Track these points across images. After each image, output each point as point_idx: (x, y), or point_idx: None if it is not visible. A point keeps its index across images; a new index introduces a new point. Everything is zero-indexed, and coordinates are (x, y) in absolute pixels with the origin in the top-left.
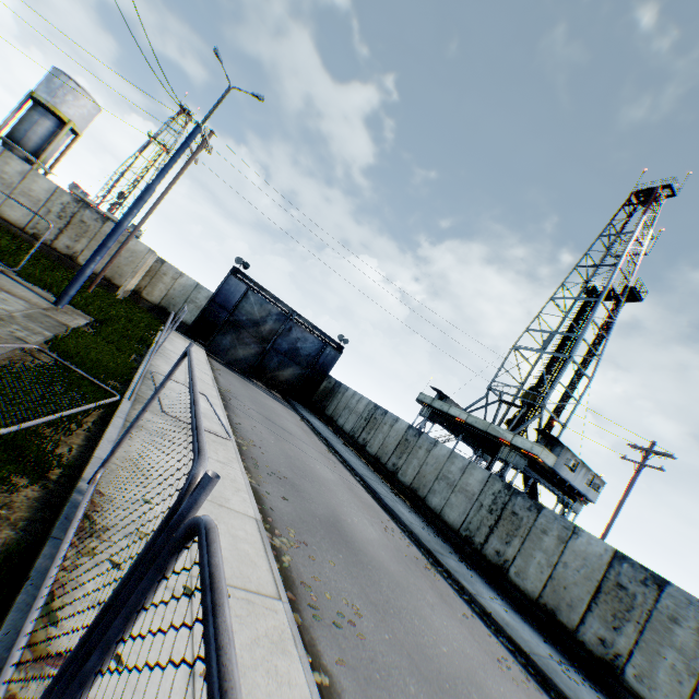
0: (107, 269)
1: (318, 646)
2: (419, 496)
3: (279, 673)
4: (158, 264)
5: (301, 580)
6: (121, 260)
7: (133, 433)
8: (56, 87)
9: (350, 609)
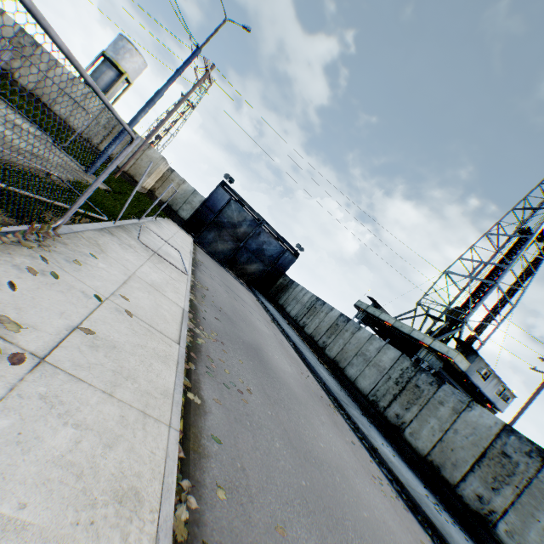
0: (129, 162)
1: (201, 385)
2: (340, 367)
3: (151, 367)
4: (169, 172)
5: (208, 355)
6: (142, 163)
7: (107, 234)
8: (119, 48)
9: (242, 386)
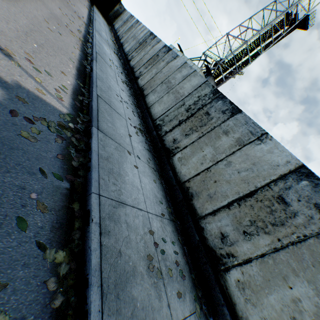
0: None
1: None
2: (122, 45)
3: None
4: None
5: None
6: None
7: None
8: None
9: None
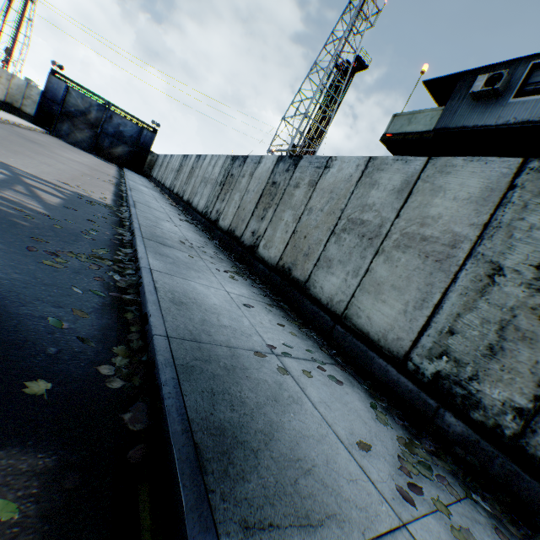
0: None
1: None
2: (164, 184)
3: None
4: None
5: None
6: None
7: None
8: None
9: None
